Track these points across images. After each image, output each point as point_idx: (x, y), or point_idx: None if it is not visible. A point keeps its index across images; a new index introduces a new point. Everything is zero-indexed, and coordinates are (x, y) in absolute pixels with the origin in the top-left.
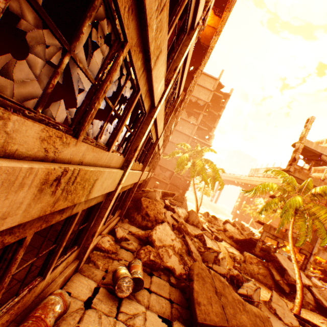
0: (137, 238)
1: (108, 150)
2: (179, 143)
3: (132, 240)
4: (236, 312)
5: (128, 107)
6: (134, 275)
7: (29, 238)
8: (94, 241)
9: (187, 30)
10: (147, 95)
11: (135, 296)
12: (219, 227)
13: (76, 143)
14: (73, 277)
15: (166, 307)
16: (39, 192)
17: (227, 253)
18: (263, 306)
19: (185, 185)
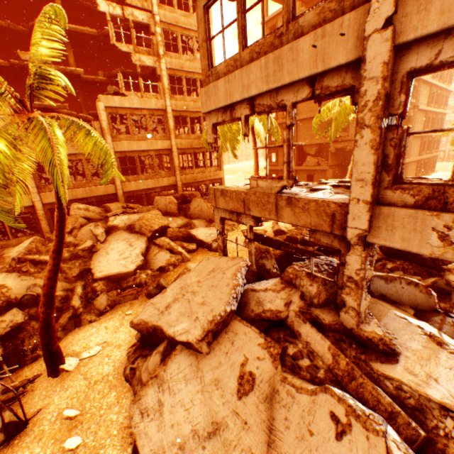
0: None
1: None
2: None
3: None
4: None
5: None
6: None
7: None
8: None
9: None
10: None
11: None
12: None
13: None
14: None
15: None
16: None
17: None
18: None
19: None
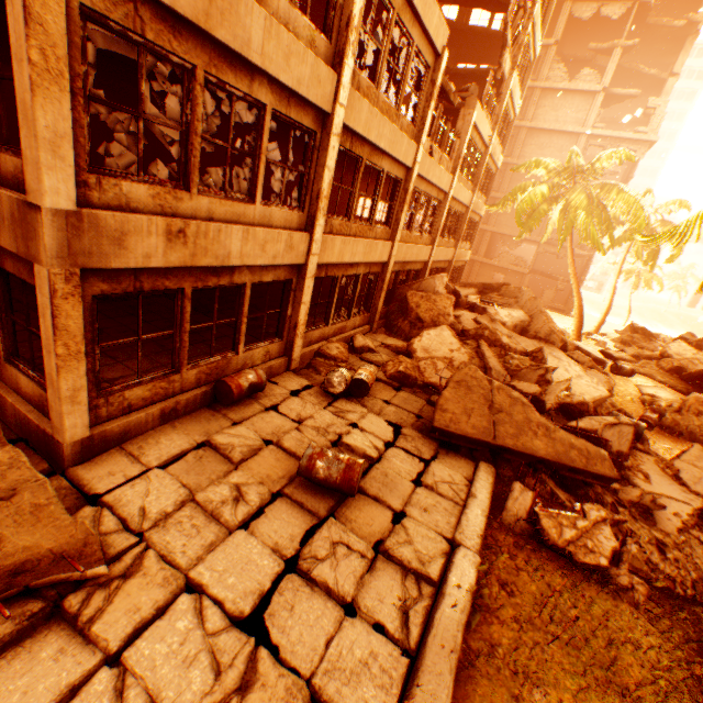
0: (393, 352)
1: (254, 204)
2: (522, 165)
3: (383, 354)
4: (523, 434)
5: (259, 137)
6: (355, 377)
7: (190, 292)
8: (314, 345)
9: None
10: (293, 104)
11: (360, 402)
12: (650, 353)
13: (192, 198)
14: (284, 374)
15: (407, 420)
16: (169, 242)
17: (635, 397)
18: (650, 465)
19: (578, 272)
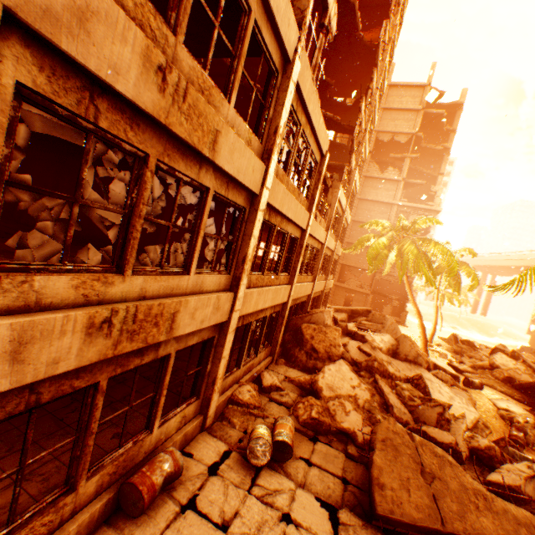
0: (297, 386)
1: (188, 273)
2: (366, 223)
3: (289, 390)
4: (467, 510)
5: (199, 214)
6: (277, 437)
7: (105, 383)
8: (227, 391)
9: (279, 70)
10: (231, 187)
11: (283, 467)
12: (480, 362)
13: (125, 279)
14: (198, 436)
15: (335, 488)
16: (87, 336)
17: (493, 411)
18: None
19: (403, 292)
